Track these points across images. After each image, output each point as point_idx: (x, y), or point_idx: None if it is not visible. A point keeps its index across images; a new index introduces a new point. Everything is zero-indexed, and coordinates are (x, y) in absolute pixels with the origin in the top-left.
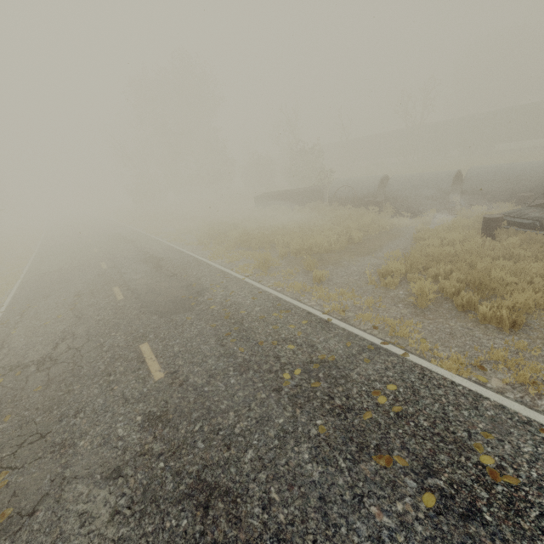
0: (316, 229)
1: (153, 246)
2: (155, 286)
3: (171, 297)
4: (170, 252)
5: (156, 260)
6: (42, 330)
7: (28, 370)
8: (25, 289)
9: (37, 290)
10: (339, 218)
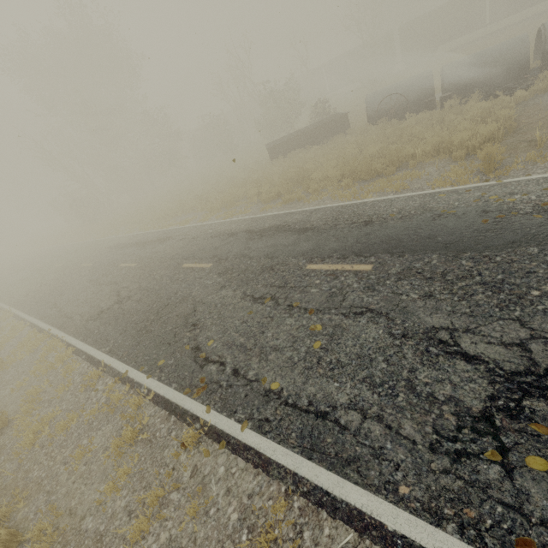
0: (429, 135)
1: (220, 228)
2: (380, 237)
3: (465, 230)
4: (268, 219)
5: (277, 229)
6: (337, 356)
7: (541, 413)
8: (112, 339)
9: (147, 329)
10: (427, 122)
